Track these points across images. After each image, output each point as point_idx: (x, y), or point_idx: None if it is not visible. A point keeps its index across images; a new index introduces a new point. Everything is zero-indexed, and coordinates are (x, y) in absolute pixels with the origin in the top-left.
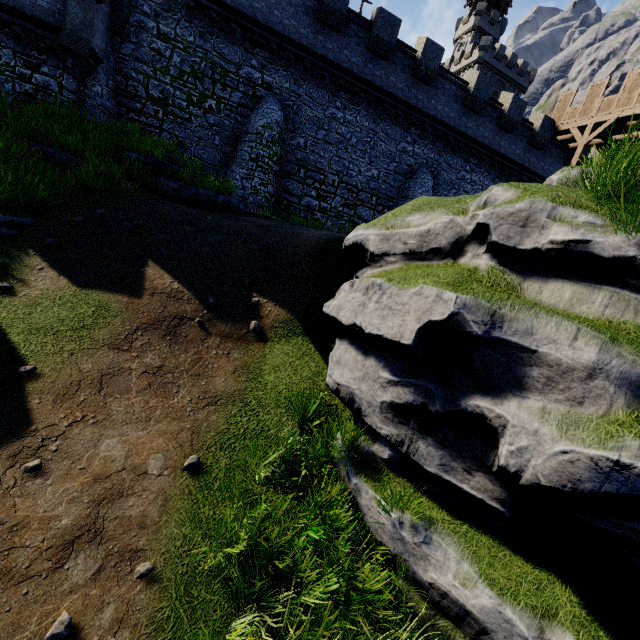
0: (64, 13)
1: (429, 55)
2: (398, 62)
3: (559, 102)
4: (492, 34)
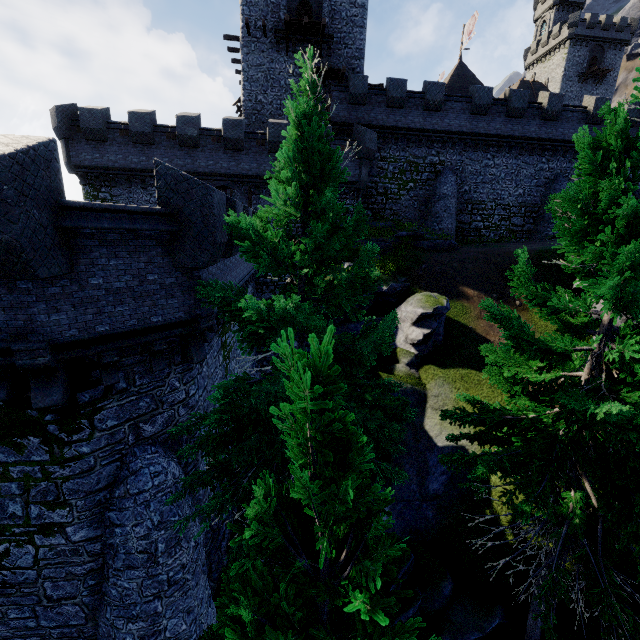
0: (359, 174)
1: (553, 103)
2: (529, 115)
3: None
4: (576, 1)
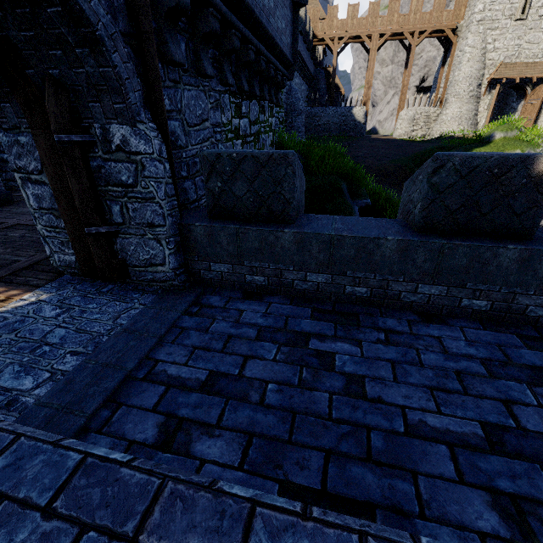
0: (294, 46)
1: None
2: None
3: (310, 15)
4: None
